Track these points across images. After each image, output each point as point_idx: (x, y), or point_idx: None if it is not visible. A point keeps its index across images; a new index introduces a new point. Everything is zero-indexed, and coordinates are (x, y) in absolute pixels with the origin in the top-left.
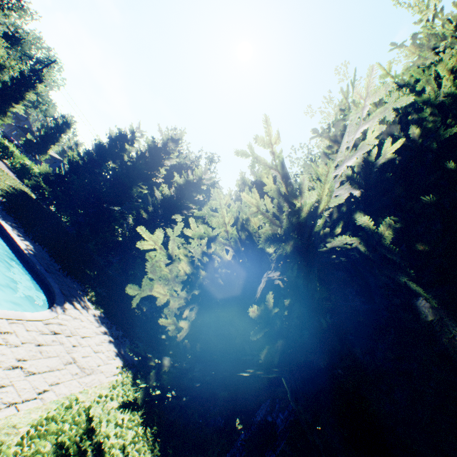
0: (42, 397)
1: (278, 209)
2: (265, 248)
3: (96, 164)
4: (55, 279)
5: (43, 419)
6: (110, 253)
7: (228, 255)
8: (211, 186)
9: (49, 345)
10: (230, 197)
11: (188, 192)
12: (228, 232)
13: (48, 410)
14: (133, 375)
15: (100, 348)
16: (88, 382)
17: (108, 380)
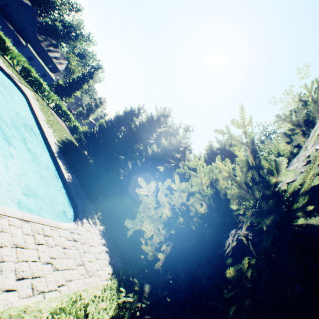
0: (60, 289)
1: (250, 179)
2: (230, 205)
3: (114, 128)
4: (80, 200)
5: (58, 309)
6: (114, 186)
7: (201, 208)
8: (185, 147)
9: (70, 248)
10: (199, 158)
11: (169, 151)
12: (203, 190)
13: (62, 302)
14: (118, 282)
15: (99, 256)
16: (89, 282)
17: (102, 283)
